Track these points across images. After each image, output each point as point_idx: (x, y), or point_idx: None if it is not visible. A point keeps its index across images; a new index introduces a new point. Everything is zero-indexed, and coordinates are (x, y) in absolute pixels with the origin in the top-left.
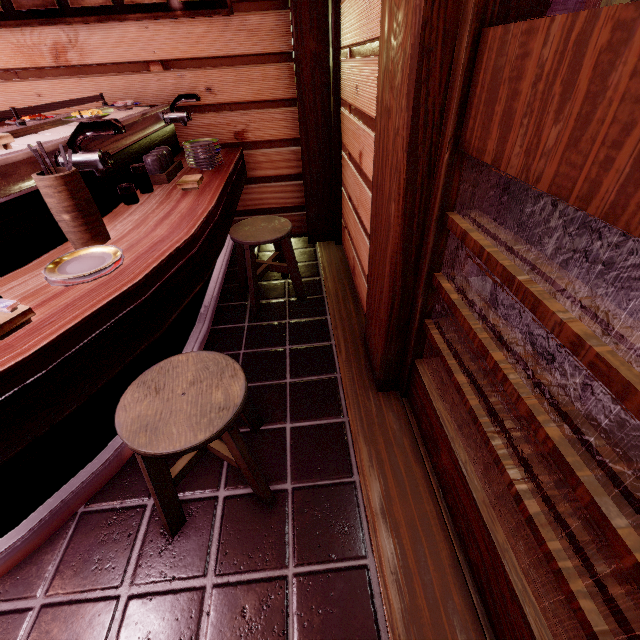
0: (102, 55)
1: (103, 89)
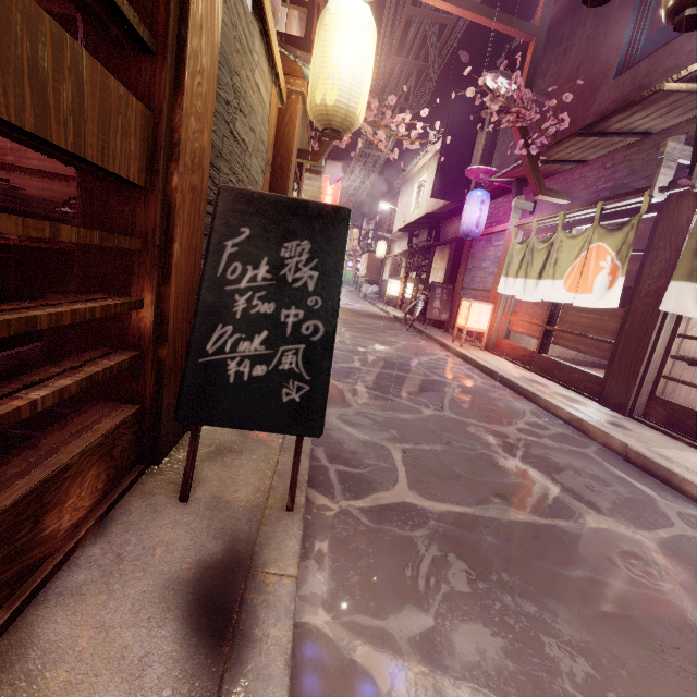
0: (40, 164)
1: (30, 185)
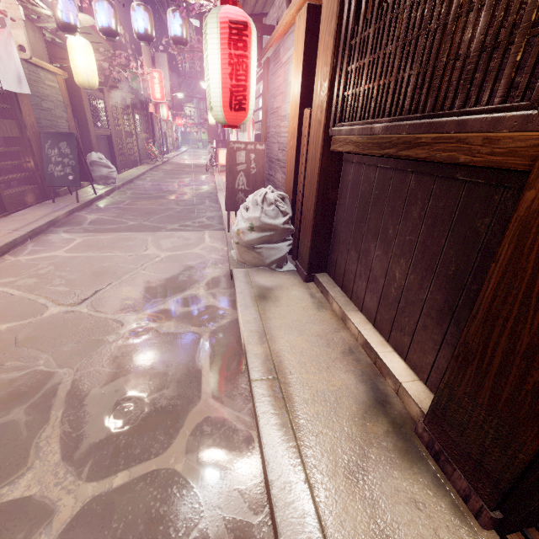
0: None
1: None
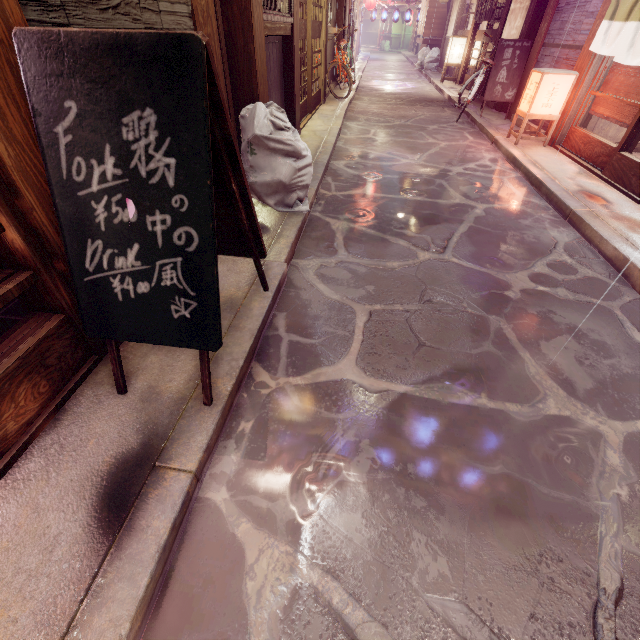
0: None
1: None
